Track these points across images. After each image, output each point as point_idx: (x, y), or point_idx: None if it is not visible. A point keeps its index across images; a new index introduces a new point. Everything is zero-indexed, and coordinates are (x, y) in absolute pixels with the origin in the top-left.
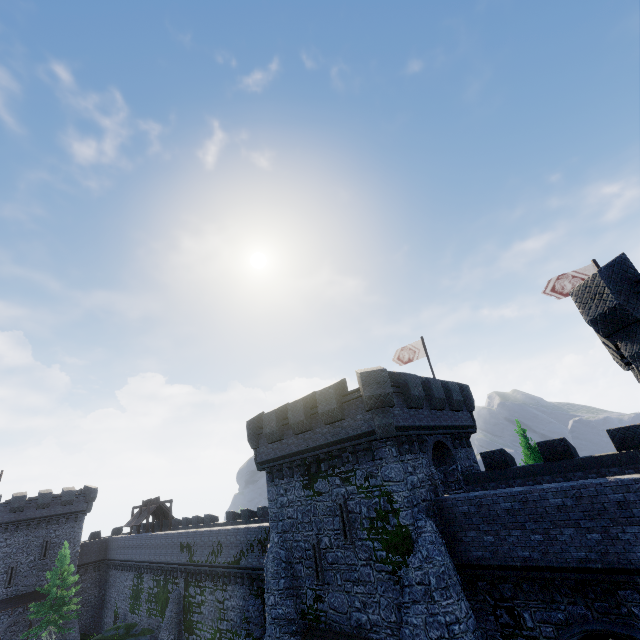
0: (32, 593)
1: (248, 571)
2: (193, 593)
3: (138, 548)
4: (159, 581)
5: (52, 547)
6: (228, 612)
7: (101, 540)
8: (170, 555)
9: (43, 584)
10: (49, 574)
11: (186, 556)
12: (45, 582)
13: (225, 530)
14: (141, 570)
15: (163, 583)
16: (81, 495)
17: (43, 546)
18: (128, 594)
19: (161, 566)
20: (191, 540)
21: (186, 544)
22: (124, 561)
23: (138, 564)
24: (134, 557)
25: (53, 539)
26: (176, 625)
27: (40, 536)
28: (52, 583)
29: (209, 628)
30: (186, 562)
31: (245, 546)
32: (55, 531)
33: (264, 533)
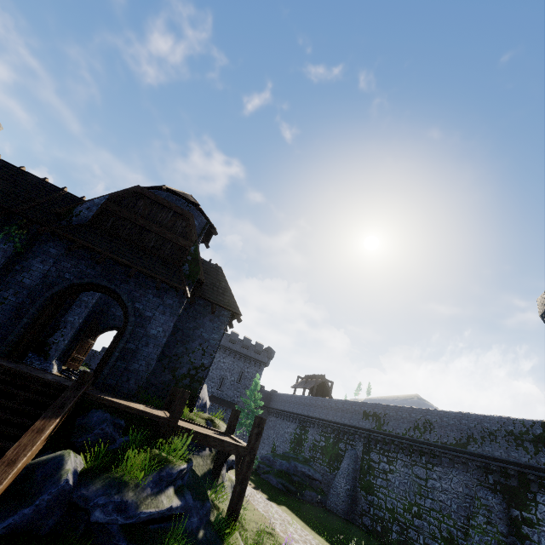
0: (229, 402)
1: (482, 459)
2: (376, 459)
3: (306, 405)
4: (328, 437)
5: (244, 378)
6: (435, 492)
7: (267, 391)
8: (348, 418)
9: (235, 400)
10: (250, 391)
11: (372, 423)
12: (236, 399)
13: (439, 411)
14: (306, 424)
15: (333, 440)
16: (265, 351)
17: (240, 374)
18: (288, 438)
19: (334, 425)
20: (380, 411)
21: (372, 413)
22: (288, 412)
23: (305, 418)
24: (301, 411)
25: (245, 373)
26: (352, 479)
27: (239, 366)
28: (251, 398)
29: (400, 497)
30: (372, 428)
31: (478, 433)
32: (247, 368)
33: (520, 426)
